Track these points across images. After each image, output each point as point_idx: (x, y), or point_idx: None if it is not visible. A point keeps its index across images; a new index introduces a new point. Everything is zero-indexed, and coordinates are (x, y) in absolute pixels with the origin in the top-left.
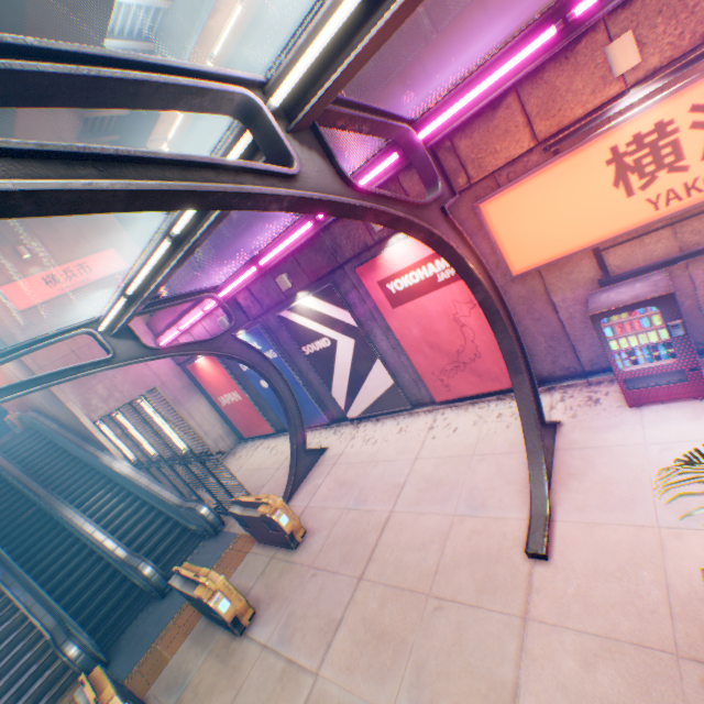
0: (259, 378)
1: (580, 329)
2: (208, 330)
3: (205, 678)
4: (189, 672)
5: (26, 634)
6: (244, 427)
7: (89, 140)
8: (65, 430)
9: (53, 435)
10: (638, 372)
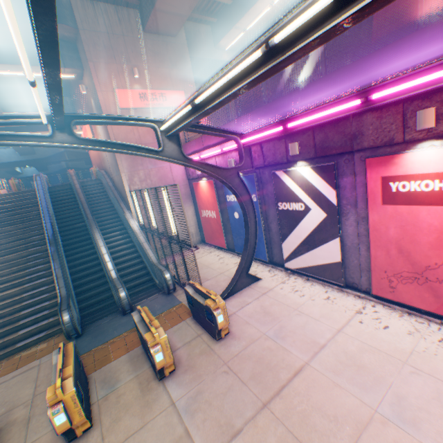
0: (234, 210)
1: None
2: (217, 164)
3: (126, 393)
4: (119, 380)
5: (51, 290)
6: (208, 235)
7: (199, 15)
8: (114, 188)
9: (108, 188)
10: None
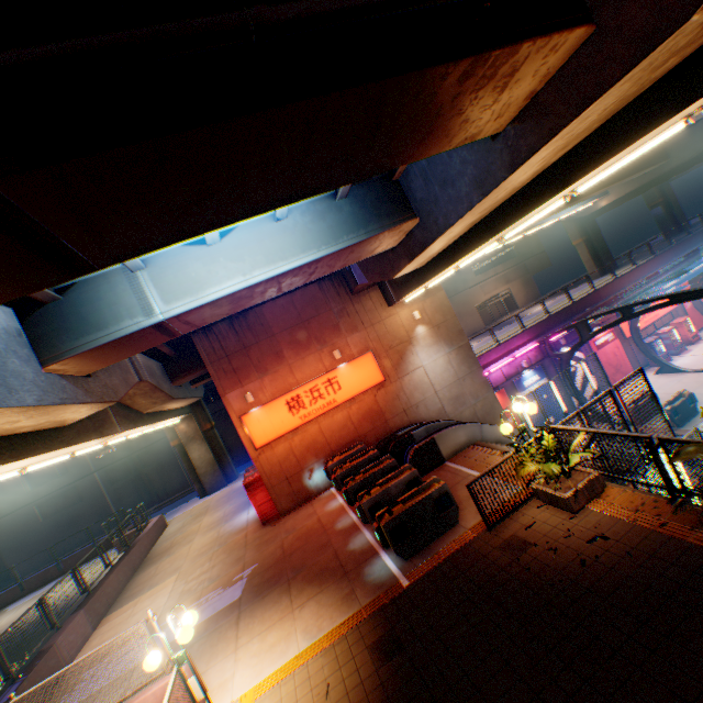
0: (531, 400)
1: (636, 355)
2: (503, 373)
3: None
4: None
5: None
6: None
7: None
8: None
9: None
10: (660, 355)
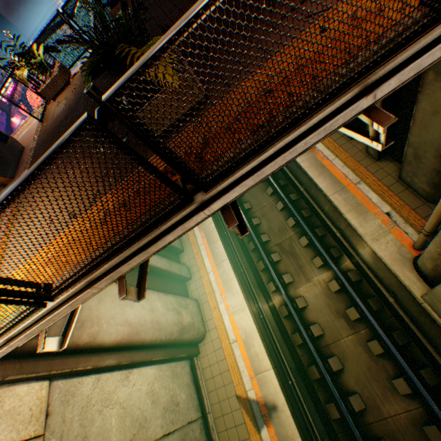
0: None
1: None
2: None
3: None
4: None
5: None
6: None
7: None
8: None
9: None
10: None
